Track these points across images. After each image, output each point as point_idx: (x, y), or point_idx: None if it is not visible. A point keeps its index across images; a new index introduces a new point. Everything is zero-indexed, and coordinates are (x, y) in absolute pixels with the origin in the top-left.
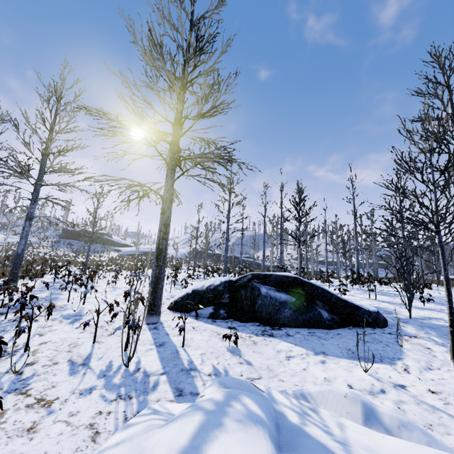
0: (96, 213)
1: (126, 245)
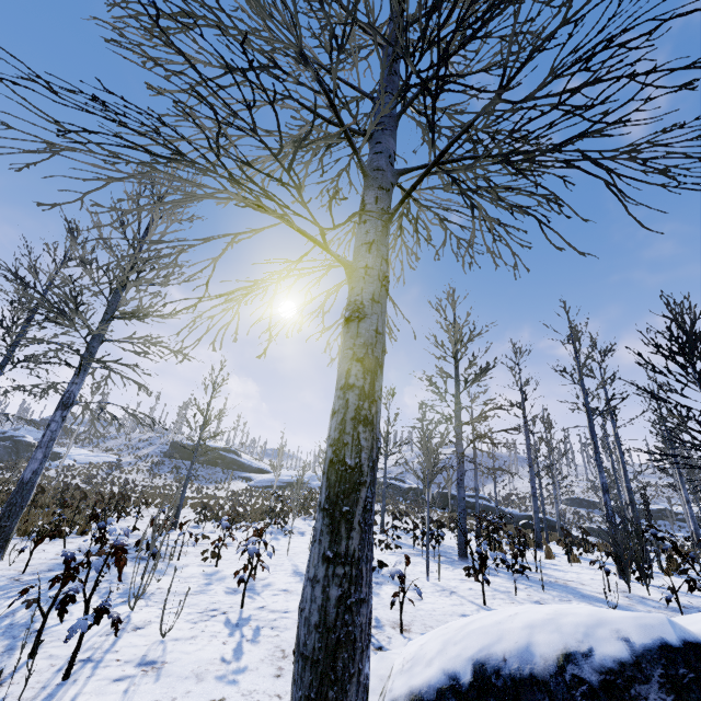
0: (208, 406)
1: (261, 470)
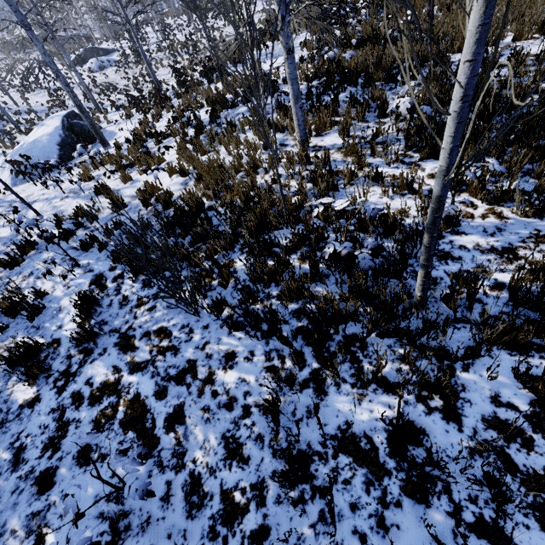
0: None
1: None
